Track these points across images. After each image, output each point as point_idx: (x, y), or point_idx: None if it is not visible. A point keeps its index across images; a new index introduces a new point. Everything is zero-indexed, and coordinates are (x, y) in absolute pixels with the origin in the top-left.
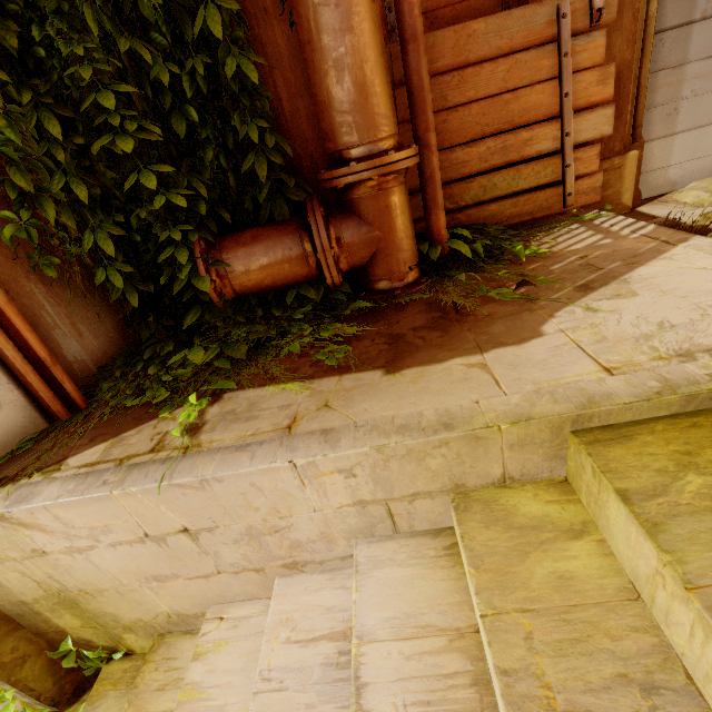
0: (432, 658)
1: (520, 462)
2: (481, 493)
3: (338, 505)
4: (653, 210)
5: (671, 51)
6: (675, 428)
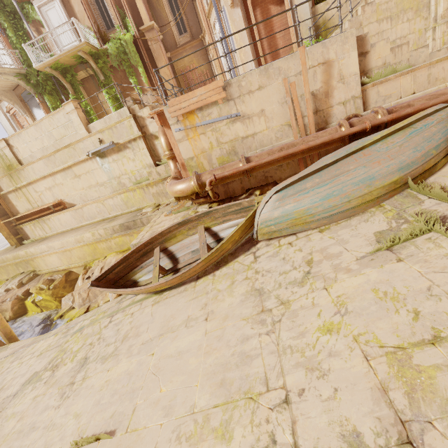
0: None
1: None
2: None
3: None
4: None
5: None
6: None
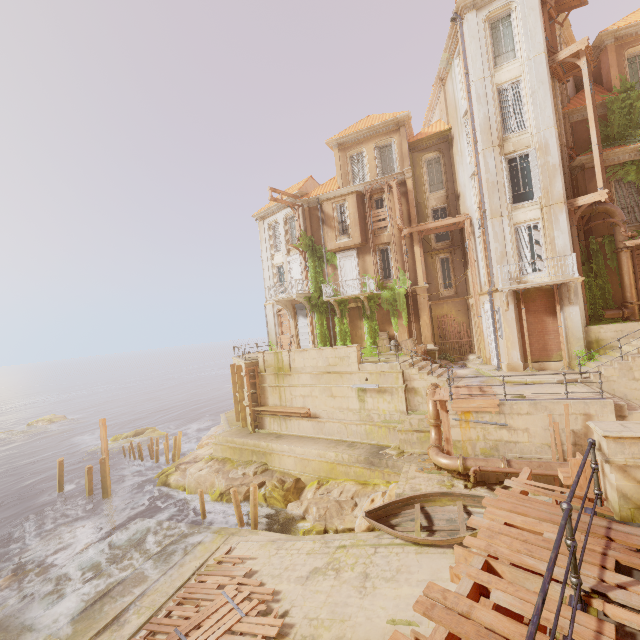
0: None
1: None
2: None
3: None
4: None
5: None
6: None
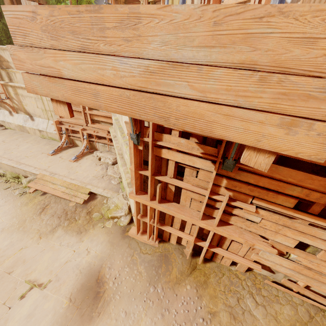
0: None
1: None
2: None
3: None
4: None
5: None
6: None
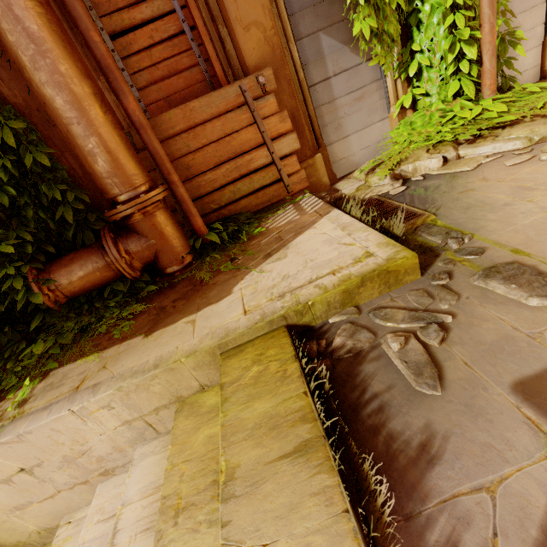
0: (157, 503)
1: (205, 375)
2: (191, 398)
3: (114, 427)
4: (340, 186)
5: (323, 95)
6: (263, 341)
